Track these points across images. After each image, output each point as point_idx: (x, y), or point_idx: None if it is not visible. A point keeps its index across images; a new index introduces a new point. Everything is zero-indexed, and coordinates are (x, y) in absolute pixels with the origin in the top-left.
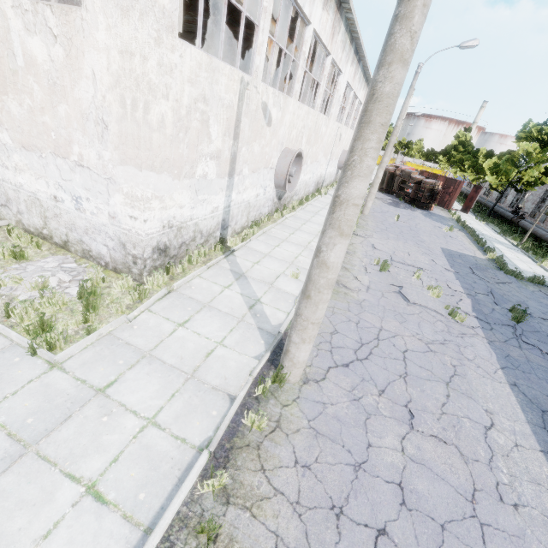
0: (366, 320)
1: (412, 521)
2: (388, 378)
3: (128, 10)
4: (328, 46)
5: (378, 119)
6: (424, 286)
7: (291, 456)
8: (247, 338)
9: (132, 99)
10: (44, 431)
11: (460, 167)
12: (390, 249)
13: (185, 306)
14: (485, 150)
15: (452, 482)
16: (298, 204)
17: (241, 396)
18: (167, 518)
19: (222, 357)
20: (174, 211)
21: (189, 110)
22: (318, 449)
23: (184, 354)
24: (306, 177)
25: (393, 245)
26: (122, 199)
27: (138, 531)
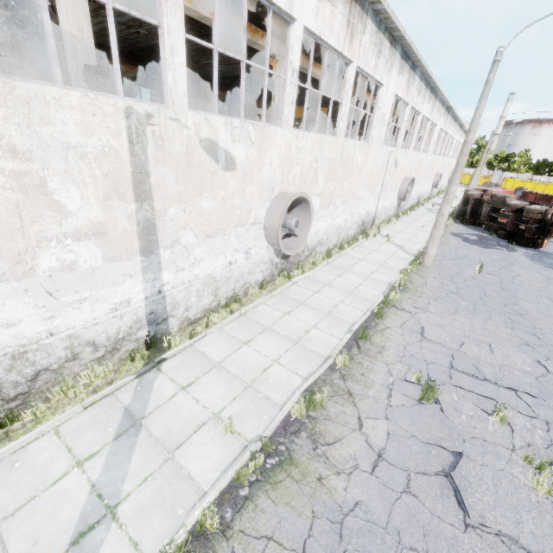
0: None
1: None
2: None
3: None
4: (344, 51)
5: None
6: (515, 447)
7: None
8: None
9: None
10: None
11: None
12: (453, 337)
13: None
14: None
15: None
16: (323, 256)
17: None
18: None
19: None
20: None
21: None
22: None
23: None
24: (337, 220)
25: (462, 326)
26: None
27: None
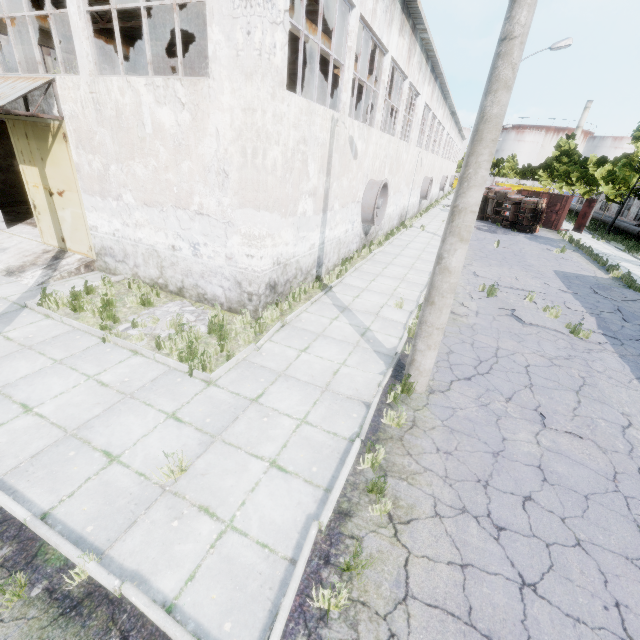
0: (480, 341)
1: (555, 492)
2: (513, 389)
3: (251, 75)
4: (405, 70)
5: (488, 136)
6: (539, 308)
7: (432, 446)
8: (366, 360)
9: (252, 149)
10: (222, 427)
11: (566, 181)
12: (494, 276)
13: (301, 336)
14: (595, 157)
15: (592, 467)
16: (384, 239)
17: (376, 402)
18: (342, 480)
19: (348, 374)
20: (281, 249)
21: (293, 152)
22: (456, 441)
23: (313, 373)
24: (389, 210)
25: (497, 271)
26: (239, 240)
27: (319, 490)
